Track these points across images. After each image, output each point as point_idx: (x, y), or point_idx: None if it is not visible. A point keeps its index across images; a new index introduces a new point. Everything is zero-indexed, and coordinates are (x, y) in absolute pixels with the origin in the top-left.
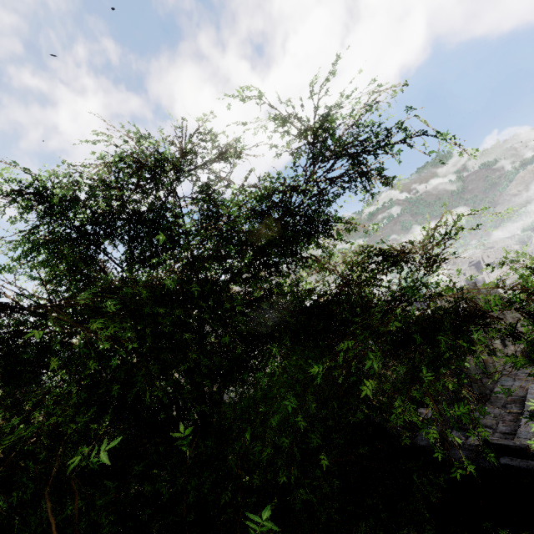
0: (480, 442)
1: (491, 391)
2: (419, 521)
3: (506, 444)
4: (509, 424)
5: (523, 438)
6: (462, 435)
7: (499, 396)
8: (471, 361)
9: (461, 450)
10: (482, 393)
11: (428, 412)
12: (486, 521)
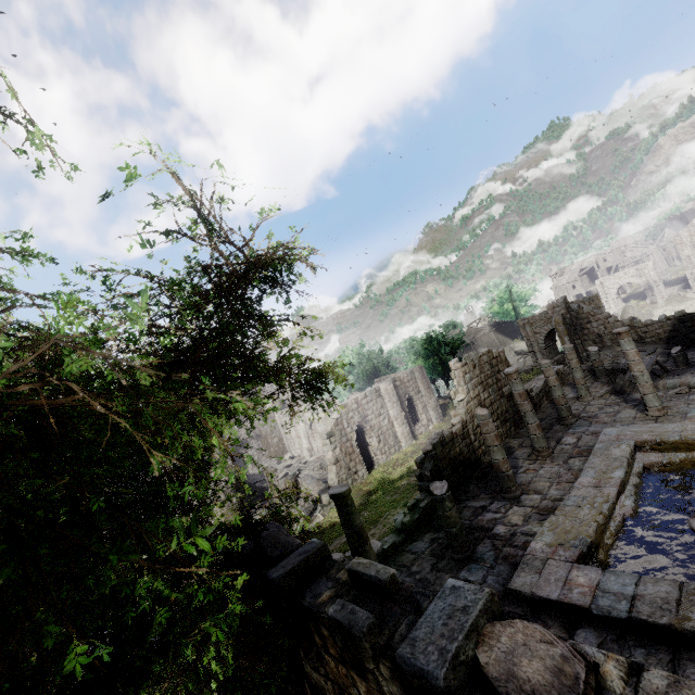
0: (520, 515)
1: (557, 443)
2: (300, 677)
3: (367, 573)
4: (564, 486)
5: (570, 505)
6: (503, 507)
7: (565, 448)
8: (528, 407)
9: (328, 580)
10: (543, 447)
11: (443, 486)
12: (343, 690)
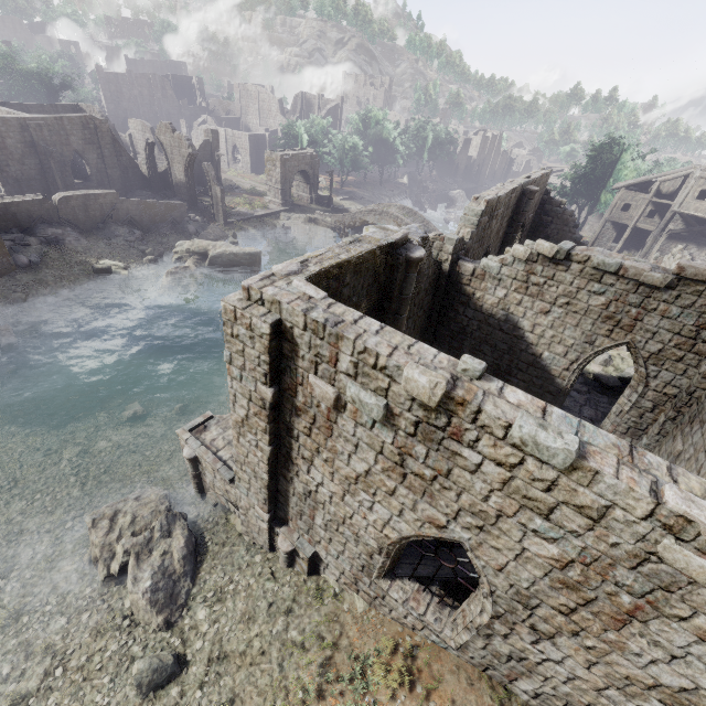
0: None
1: None
2: None
3: None
4: None
5: None
6: None
7: None
8: None
9: None
10: None
11: None
12: None
